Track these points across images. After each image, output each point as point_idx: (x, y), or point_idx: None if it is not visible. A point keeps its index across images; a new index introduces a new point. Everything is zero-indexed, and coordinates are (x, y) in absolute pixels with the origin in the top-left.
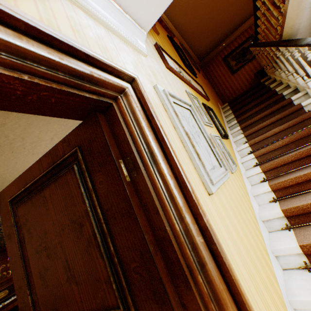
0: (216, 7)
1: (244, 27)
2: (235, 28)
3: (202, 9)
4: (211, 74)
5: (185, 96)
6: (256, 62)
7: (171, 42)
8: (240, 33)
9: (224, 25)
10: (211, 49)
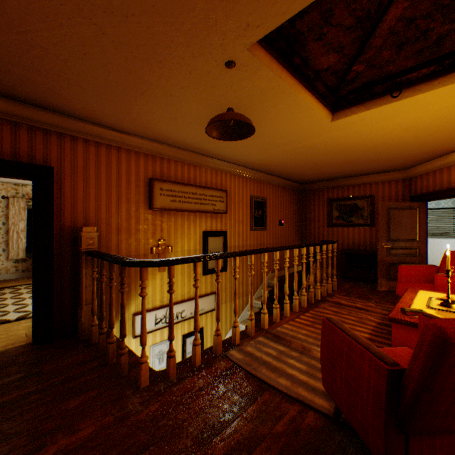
0: (319, 166)
1: (370, 179)
2: (357, 175)
3: (296, 166)
4: (308, 207)
5: None
6: (358, 232)
7: (203, 241)
8: (363, 182)
9: (336, 172)
10: (319, 180)
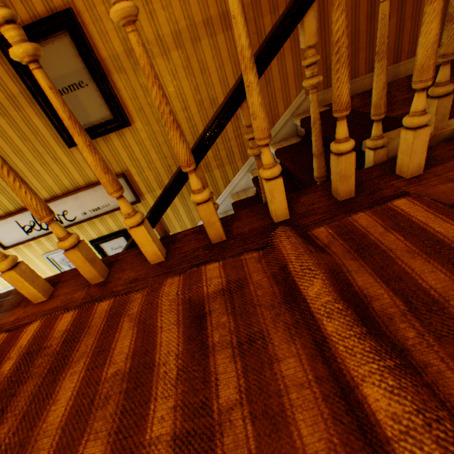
0: None
1: None
2: None
3: None
4: None
5: (42, 264)
6: None
7: (14, 68)
8: None
9: None
10: None
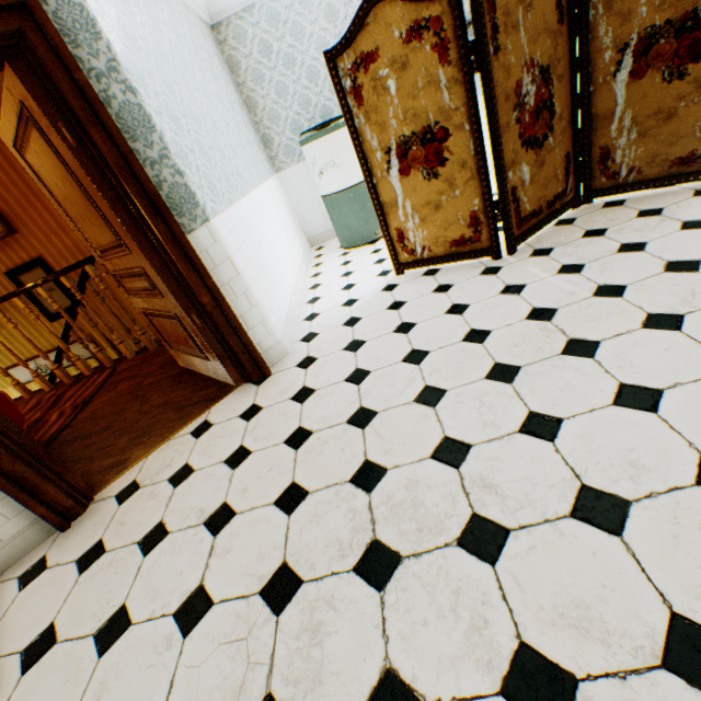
0: None
1: None
2: None
3: None
4: None
5: None
6: None
7: (17, 285)
8: None
9: None
10: None
